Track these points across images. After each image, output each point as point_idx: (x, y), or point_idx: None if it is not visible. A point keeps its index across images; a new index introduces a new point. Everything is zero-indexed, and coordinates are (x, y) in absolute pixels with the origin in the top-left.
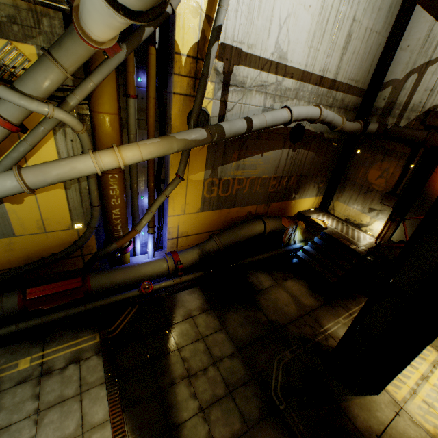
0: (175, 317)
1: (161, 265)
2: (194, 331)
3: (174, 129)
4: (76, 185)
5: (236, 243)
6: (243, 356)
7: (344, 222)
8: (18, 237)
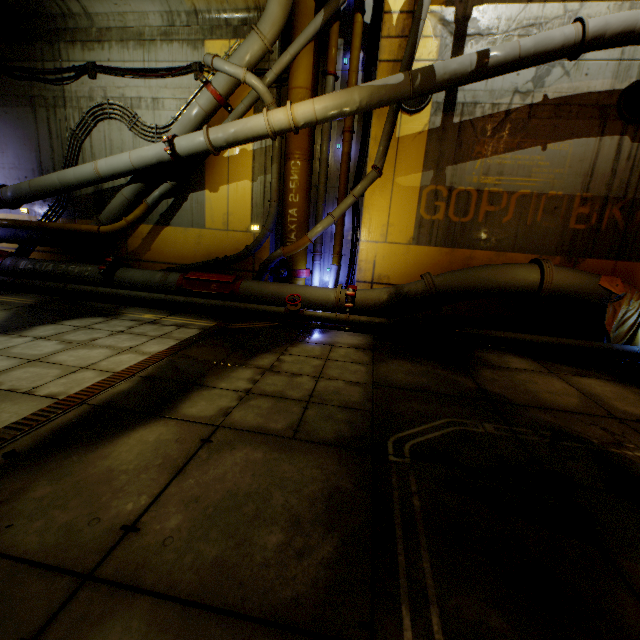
0: (309, 339)
1: (327, 292)
2: (321, 352)
3: (377, 109)
4: (263, 177)
5: (466, 292)
6: (374, 391)
7: None
8: (206, 231)
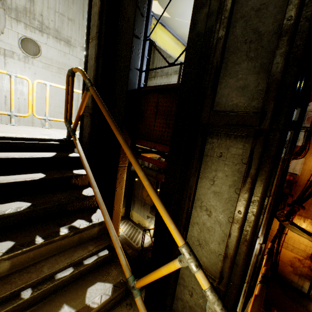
0: None
1: None
2: None
3: None
4: None
5: None
6: None
7: (136, 226)
8: None
